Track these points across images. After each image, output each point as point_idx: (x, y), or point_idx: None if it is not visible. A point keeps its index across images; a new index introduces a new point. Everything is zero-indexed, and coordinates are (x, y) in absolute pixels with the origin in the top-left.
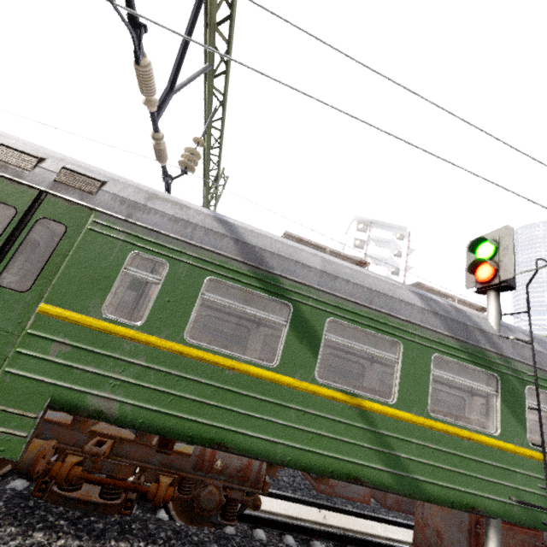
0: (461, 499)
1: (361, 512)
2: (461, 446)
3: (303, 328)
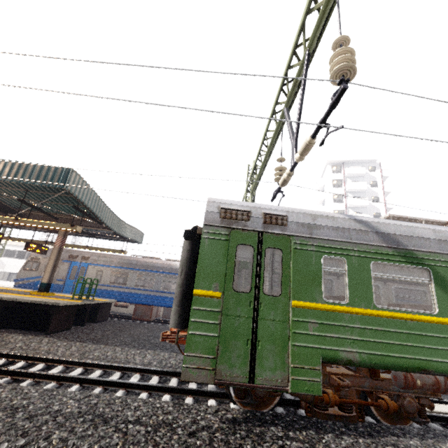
0: None
1: None
2: None
3: (443, 283)
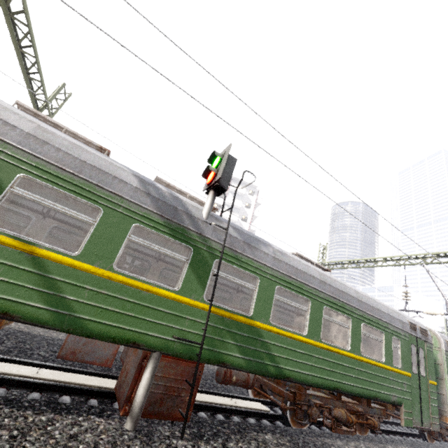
0: (124, 335)
1: (96, 372)
2: (139, 296)
3: None
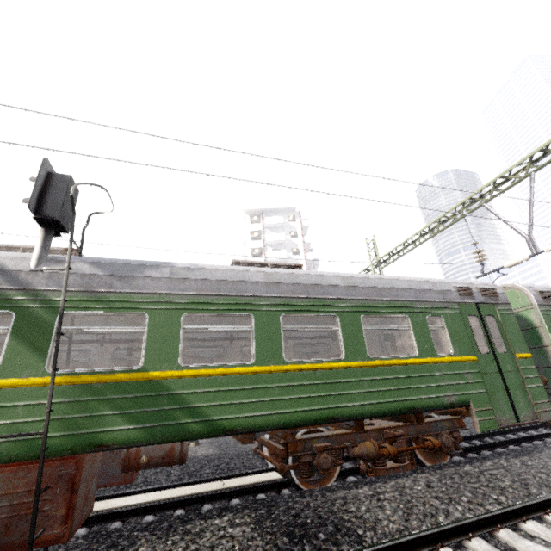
0: None
1: None
2: None
3: None
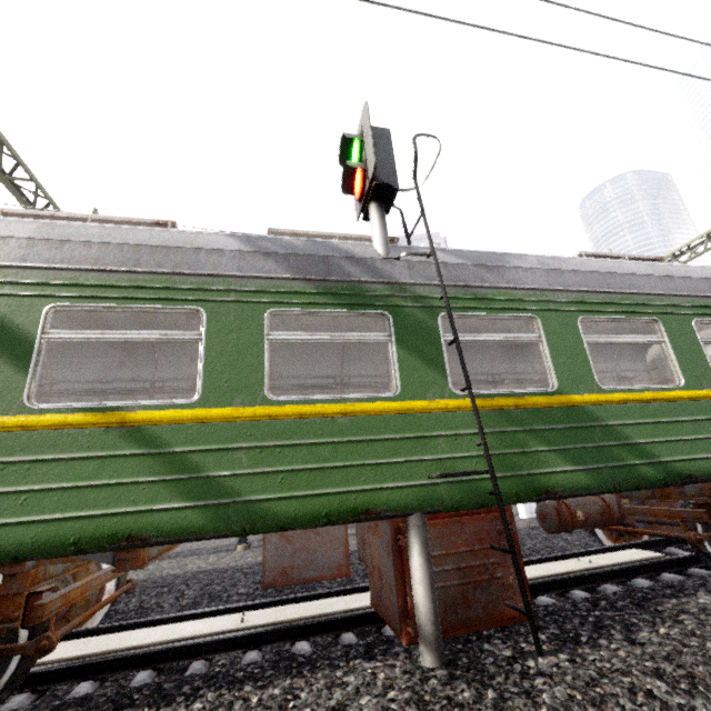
0: (343, 505)
1: (331, 590)
2: (334, 428)
3: None
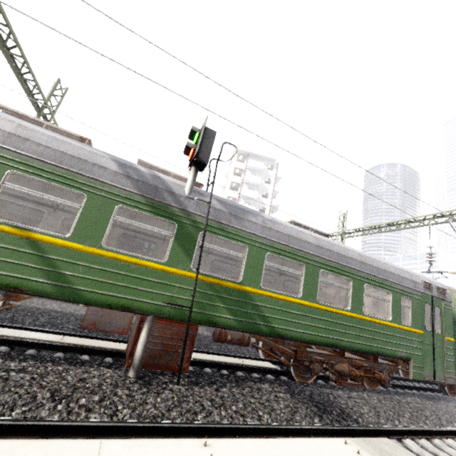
0: (119, 302)
1: (114, 339)
2: (128, 269)
3: None
